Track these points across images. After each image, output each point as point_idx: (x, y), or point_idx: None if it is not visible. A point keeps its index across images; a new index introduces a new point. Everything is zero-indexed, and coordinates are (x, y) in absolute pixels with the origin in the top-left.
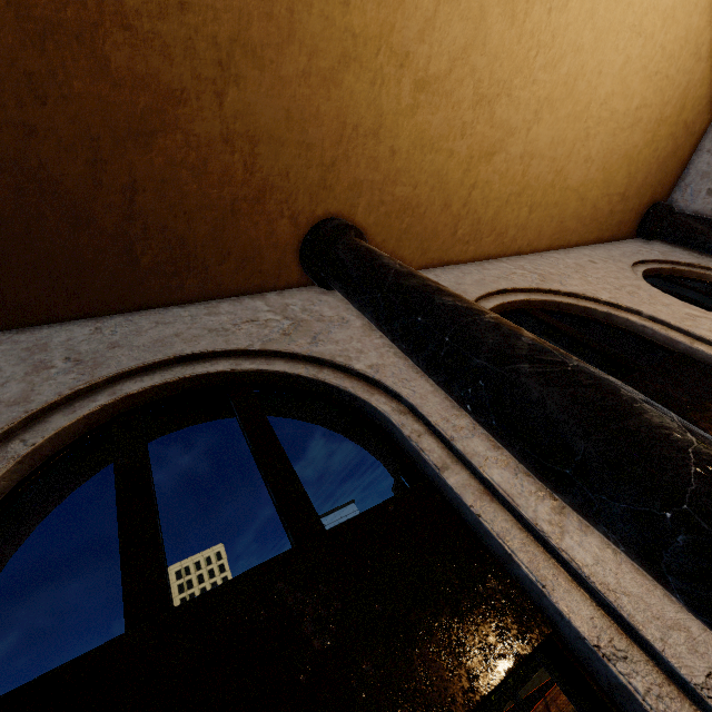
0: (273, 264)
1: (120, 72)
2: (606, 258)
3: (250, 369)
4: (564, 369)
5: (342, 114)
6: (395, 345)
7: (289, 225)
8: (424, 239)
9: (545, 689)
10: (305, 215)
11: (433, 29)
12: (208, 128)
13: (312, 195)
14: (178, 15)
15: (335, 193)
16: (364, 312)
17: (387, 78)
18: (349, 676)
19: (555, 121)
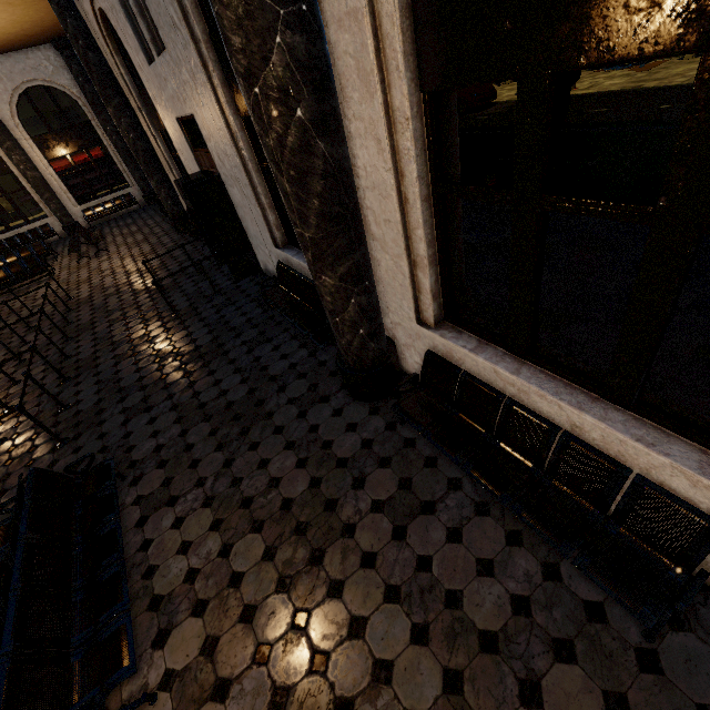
0: None
1: None
2: None
3: None
4: (214, 14)
5: None
6: None
7: None
8: None
9: None
10: None
11: None
12: None
13: None
14: None
15: None
16: None
17: None
18: None
19: None
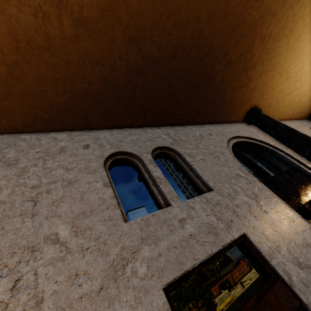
0: (240, 116)
1: (248, 76)
2: (302, 125)
3: (249, 141)
4: None
5: (271, 84)
6: (281, 140)
7: (248, 107)
8: (266, 114)
9: (227, 273)
10: (252, 105)
11: (295, 67)
12: (251, 86)
13: (256, 101)
14: (261, 65)
15: (259, 101)
16: (271, 132)
17: (282, 77)
18: (302, 187)
19: (305, 87)
